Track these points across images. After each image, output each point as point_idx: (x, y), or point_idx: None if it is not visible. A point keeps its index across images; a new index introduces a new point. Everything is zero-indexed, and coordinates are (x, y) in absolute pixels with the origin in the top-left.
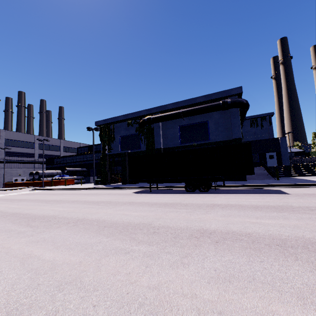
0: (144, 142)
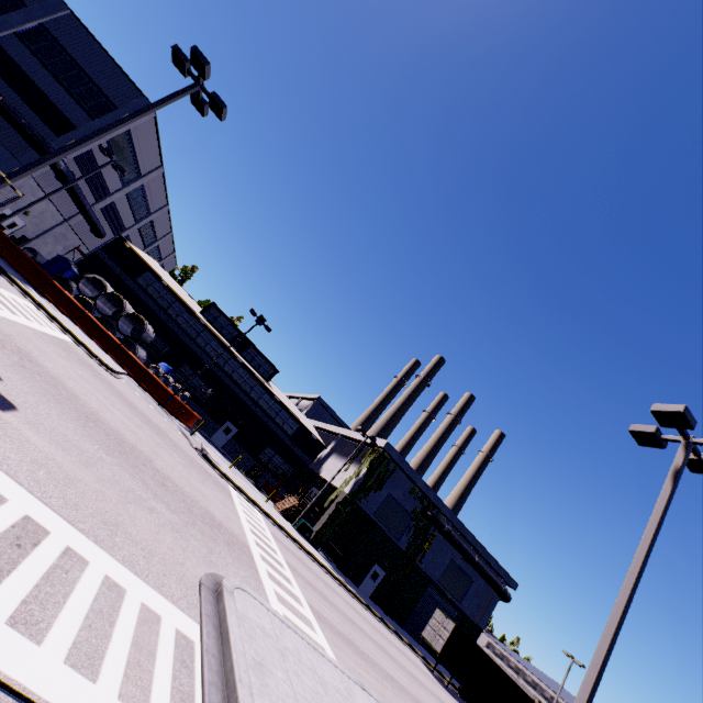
0: (410, 537)
